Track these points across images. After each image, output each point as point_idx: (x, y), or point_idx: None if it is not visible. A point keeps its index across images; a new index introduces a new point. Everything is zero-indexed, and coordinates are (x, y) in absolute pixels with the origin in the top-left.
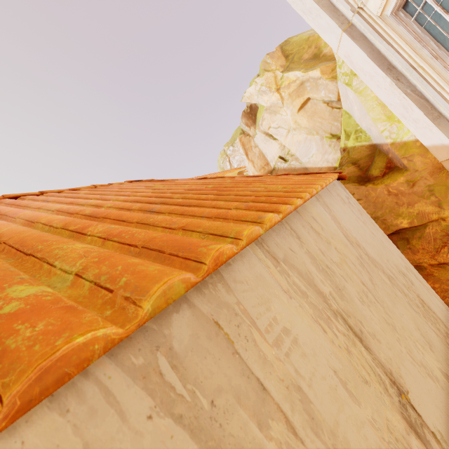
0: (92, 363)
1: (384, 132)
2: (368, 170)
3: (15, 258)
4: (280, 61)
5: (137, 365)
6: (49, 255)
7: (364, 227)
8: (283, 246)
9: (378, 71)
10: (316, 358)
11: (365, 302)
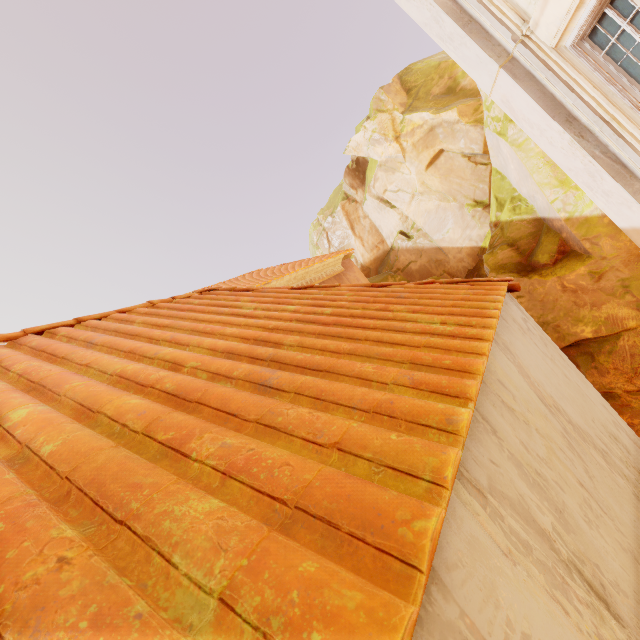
0: None
1: (556, 202)
2: (532, 254)
3: (94, 521)
4: (399, 97)
5: None
6: (157, 531)
7: (554, 369)
8: (483, 459)
9: (552, 124)
10: None
11: (592, 520)
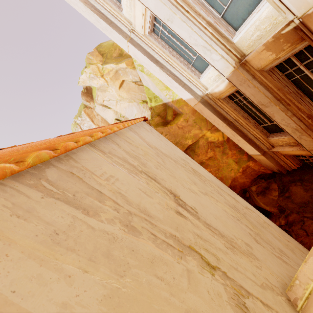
0: (6, 182)
1: (167, 95)
2: (166, 117)
3: None
4: (98, 58)
5: (31, 183)
6: None
7: (161, 142)
8: (108, 147)
9: (152, 63)
10: (129, 185)
11: (159, 168)
